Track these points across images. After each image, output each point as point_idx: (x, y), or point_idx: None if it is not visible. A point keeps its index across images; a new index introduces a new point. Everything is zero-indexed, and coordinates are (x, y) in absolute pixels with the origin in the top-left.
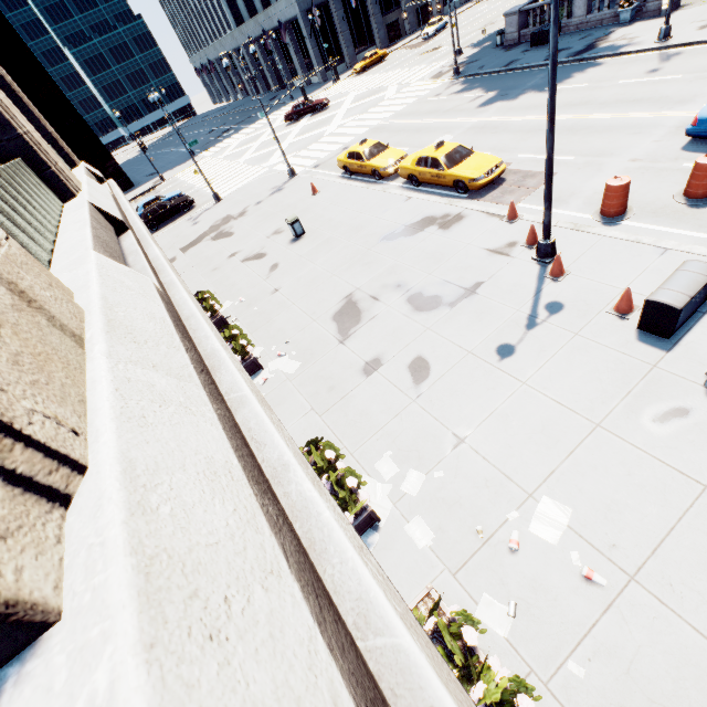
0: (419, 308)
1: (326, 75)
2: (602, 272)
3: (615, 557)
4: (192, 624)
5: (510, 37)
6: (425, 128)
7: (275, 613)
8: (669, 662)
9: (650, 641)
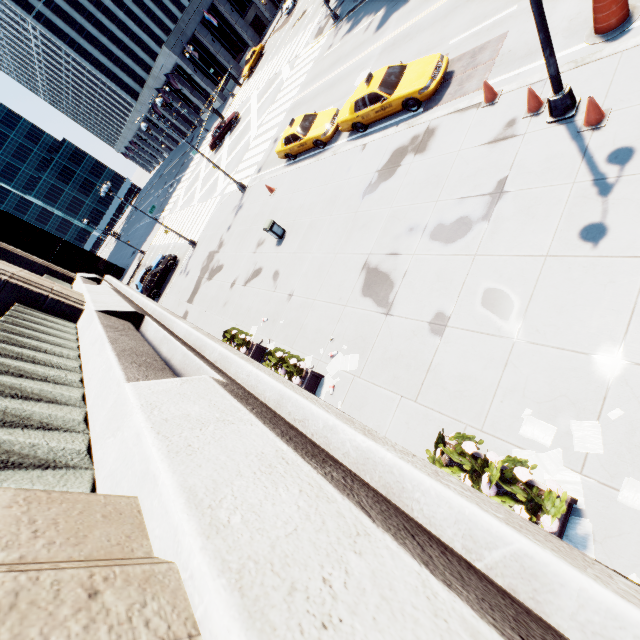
0: (449, 240)
1: (223, 95)
2: None
3: None
4: None
5: None
6: (338, 80)
7: None
8: None
9: None
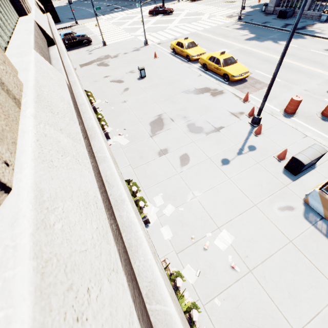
0: (191, 131)
1: None
2: (277, 138)
3: (246, 261)
4: (67, 310)
5: (270, 8)
6: (217, 42)
7: (113, 298)
8: (255, 306)
9: (250, 297)
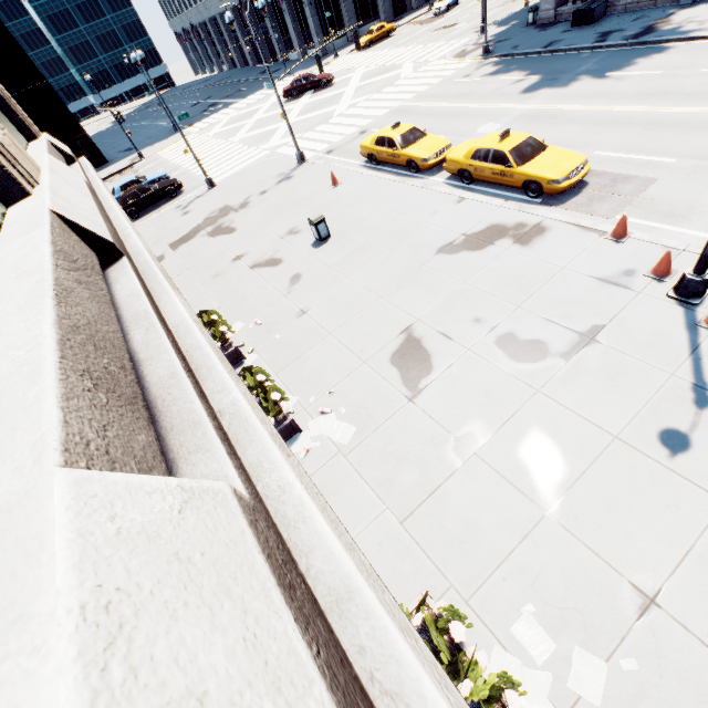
0: (516, 357)
1: (325, 48)
2: None
3: None
4: None
5: (545, 14)
6: (461, 113)
7: None
8: None
9: None
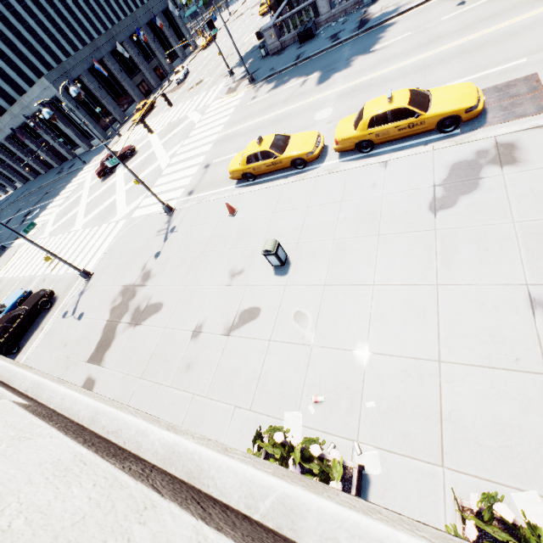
0: None
1: (106, 134)
2: None
3: None
4: None
5: (273, 46)
6: (284, 117)
7: None
8: None
9: None
